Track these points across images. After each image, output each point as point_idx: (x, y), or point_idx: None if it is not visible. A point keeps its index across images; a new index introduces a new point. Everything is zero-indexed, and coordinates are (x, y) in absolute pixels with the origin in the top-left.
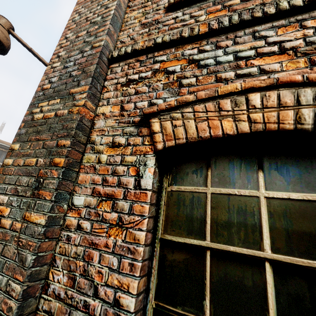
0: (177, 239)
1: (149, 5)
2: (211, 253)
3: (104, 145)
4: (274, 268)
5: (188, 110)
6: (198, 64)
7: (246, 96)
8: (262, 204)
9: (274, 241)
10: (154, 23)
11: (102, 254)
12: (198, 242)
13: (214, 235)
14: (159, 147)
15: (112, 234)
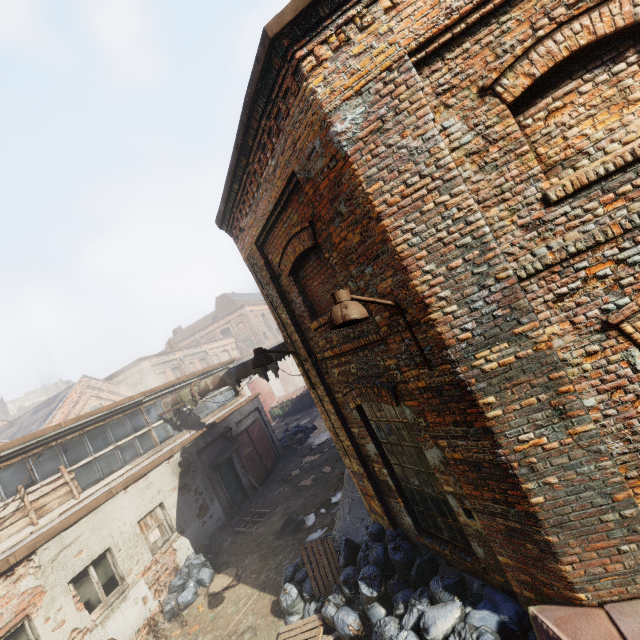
0: None
1: (510, 198)
2: None
3: (579, 358)
4: None
5: None
6: (627, 263)
7: None
8: None
9: None
10: (539, 223)
11: (639, 418)
12: None
13: None
14: None
15: (638, 406)
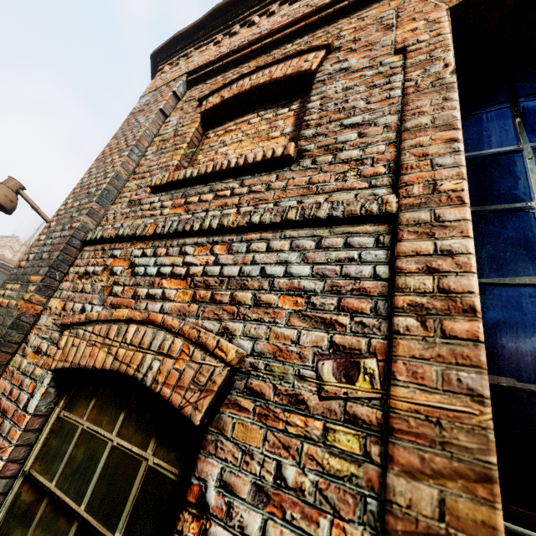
0: (37, 476)
1: (146, 177)
2: (49, 498)
3: (32, 349)
4: (77, 528)
5: (90, 329)
6: (133, 270)
7: (128, 326)
8: (106, 451)
9: (92, 497)
10: (137, 203)
11: None
12: (47, 484)
13: (60, 479)
14: (52, 367)
15: None
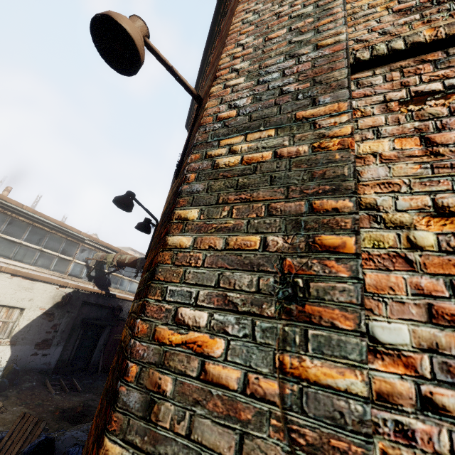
0: None
1: None
2: None
3: (411, 213)
4: None
5: None
6: None
7: None
8: None
9: None
10: (430, 5)
11: None
12: None
13: None
14: None
15: None
